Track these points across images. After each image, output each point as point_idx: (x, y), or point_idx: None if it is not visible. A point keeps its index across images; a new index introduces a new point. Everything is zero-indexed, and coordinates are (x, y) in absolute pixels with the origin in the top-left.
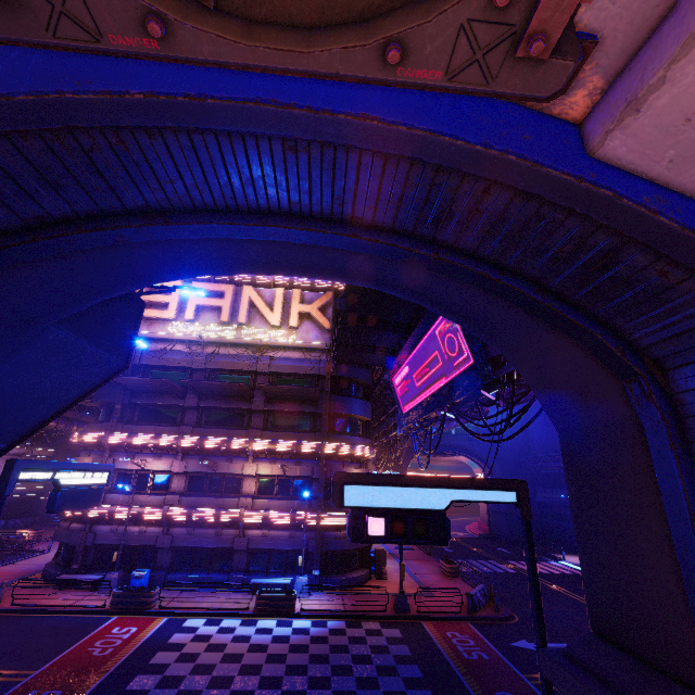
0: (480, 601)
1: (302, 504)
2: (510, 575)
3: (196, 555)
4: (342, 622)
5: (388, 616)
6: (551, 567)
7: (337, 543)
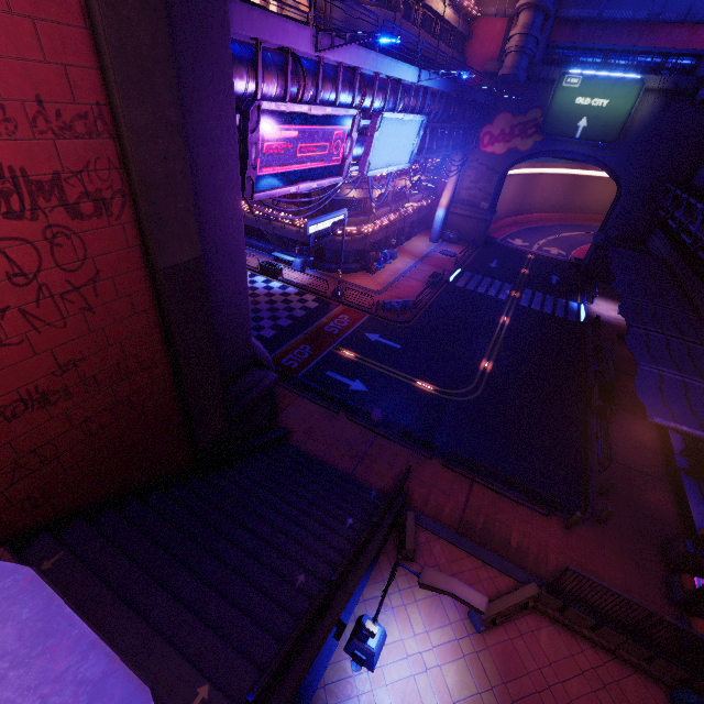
0: (394, 308)
1: (303, 211)
2: (492, 300)
3: (251, 230)
4: (296, 291)
5: (324, 296)
6: (556, 306)
7: (326, 244)
